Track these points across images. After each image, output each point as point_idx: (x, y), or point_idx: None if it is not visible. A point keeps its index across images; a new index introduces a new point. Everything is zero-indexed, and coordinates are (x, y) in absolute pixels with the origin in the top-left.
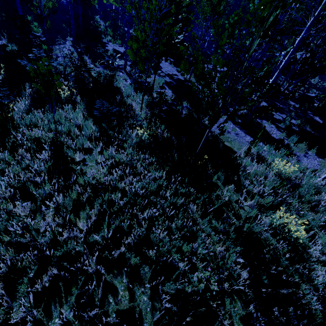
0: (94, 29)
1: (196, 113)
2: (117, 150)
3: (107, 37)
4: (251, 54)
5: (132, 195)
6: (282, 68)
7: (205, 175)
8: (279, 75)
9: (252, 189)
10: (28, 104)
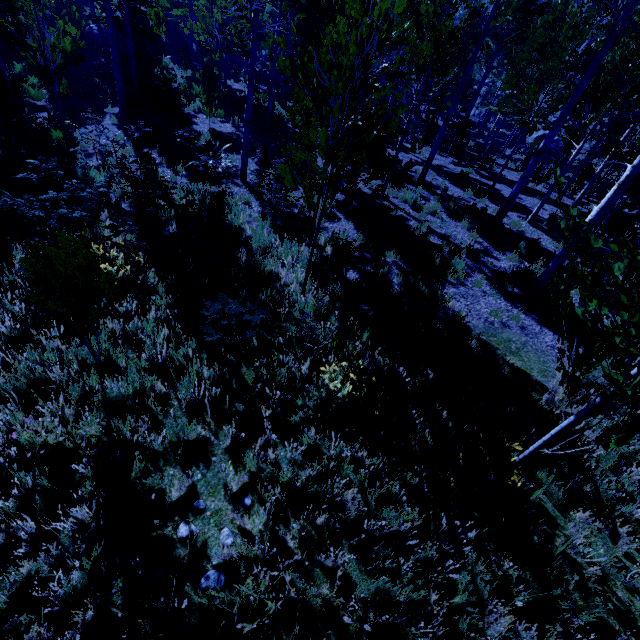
0: (163, 85)
1: (421, 280)
2: (274, 430)
3: (193, 104)
4: (473, 121)
5: (362, 636)
6: (626, 182)
7: (509, 486)
8: (618, 196)
9: (636, 517)
10: (21, 309)
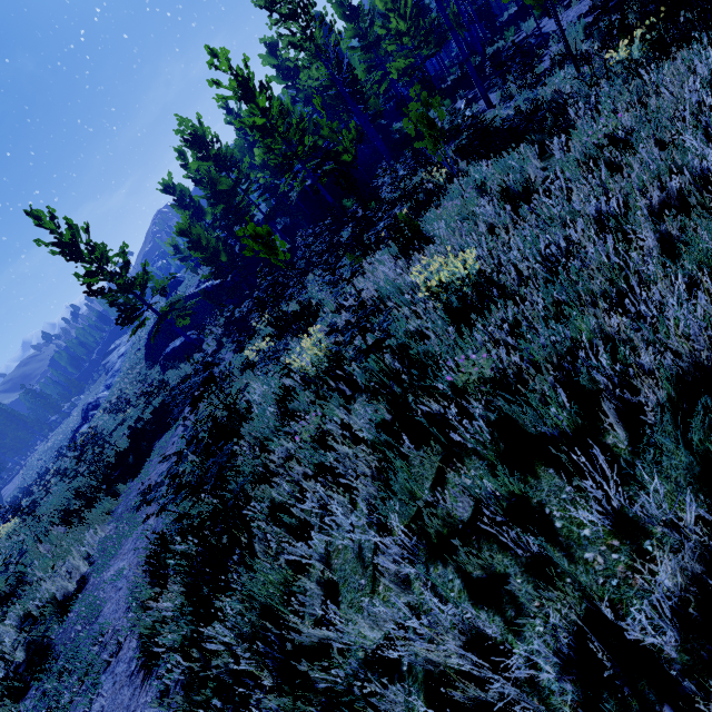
0: (402, 138)
1: None
2: None
3: None
4: None
5: None
6: None
7: None
8: None
9: None
10: None
